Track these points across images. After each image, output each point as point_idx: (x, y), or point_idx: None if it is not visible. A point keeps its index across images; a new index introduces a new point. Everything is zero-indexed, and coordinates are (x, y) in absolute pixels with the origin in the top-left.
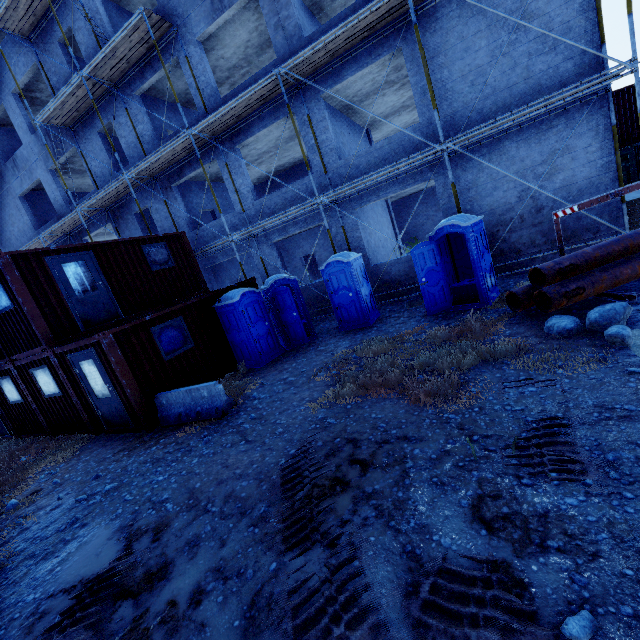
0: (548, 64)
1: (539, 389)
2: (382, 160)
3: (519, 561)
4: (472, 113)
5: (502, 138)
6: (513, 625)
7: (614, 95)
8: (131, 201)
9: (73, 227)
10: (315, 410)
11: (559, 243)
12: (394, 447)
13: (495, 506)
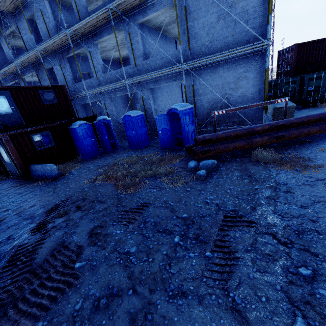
0: (243, 29)
1: (156, 191)
2: (162, 65)
3: (86, 247)
4: (206, 48)
5: (217, 65)
6: (66, 263)
7: (303, 44)
8: (44, 62)
9: (16, 70)
10: (85, 184)
11: (214, 127)
12: (93, 204)
13: (98, 229)
